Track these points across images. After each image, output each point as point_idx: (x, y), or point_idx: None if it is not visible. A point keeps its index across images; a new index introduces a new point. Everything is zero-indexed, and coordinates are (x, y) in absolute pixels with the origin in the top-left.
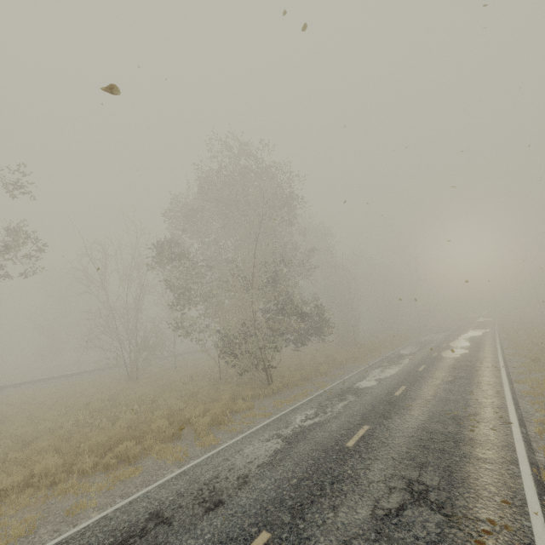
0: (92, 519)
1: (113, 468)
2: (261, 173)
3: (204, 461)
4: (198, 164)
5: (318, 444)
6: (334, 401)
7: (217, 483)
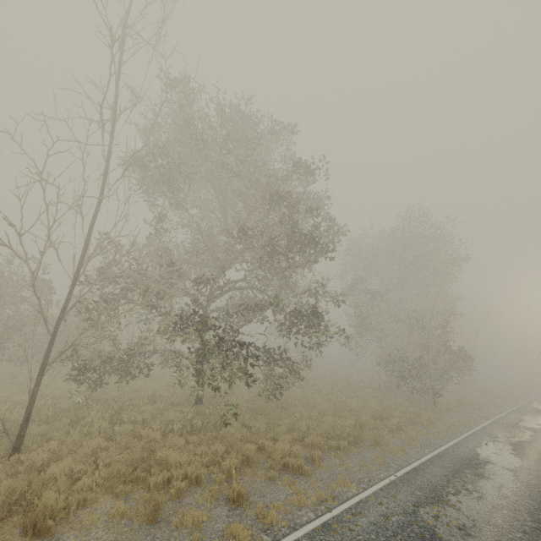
0: (436, 451)
1: (394, 431)
2: (437, 238)
3: (462, 442)
4: (392, 228)
5: (540, 452)
6: (515, 430)
7: (493, 454)
